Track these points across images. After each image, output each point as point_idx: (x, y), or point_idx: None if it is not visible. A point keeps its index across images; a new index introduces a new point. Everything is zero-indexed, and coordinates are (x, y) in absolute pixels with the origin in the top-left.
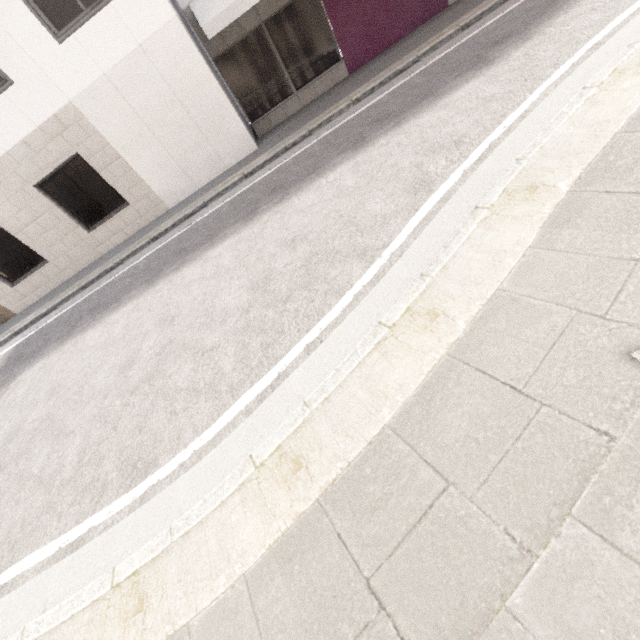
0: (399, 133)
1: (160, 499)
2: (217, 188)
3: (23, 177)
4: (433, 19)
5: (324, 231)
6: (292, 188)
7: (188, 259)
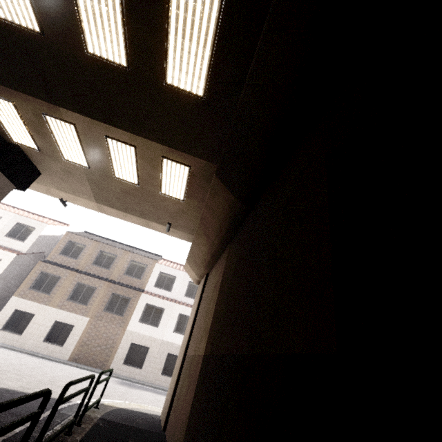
0: None
1: None
2: None
3: (169, 349)
4: None
5: None
6: None
7: None
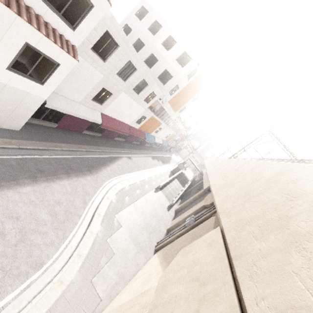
0: (78, 180)
1: (51, 269)
2: (0, 141)
3: None
4: (79, 134)
5: (67, 204)
6: (50, 177)
7: (4, 185)
